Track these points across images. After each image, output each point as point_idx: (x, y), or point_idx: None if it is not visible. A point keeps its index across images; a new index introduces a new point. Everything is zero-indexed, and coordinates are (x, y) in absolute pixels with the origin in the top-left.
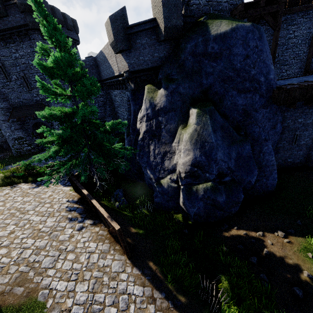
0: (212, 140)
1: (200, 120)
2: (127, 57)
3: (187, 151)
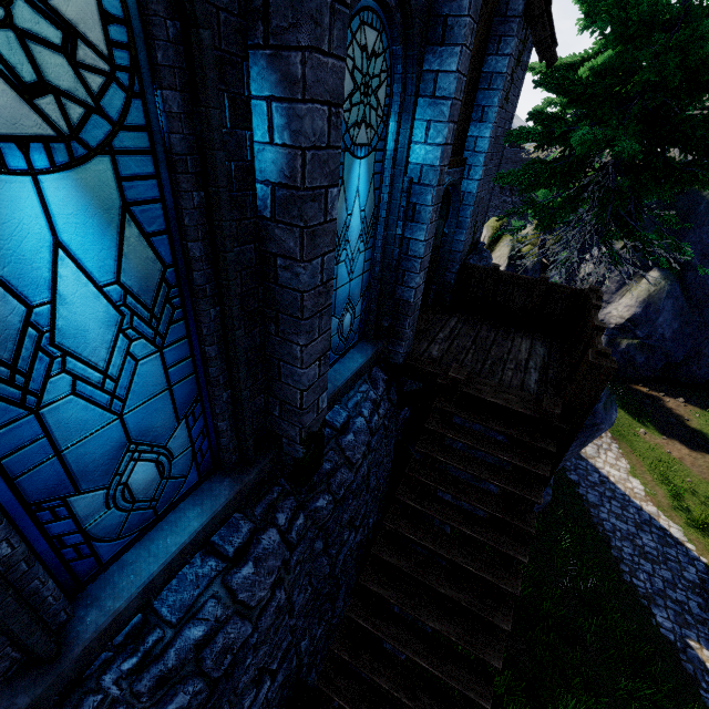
0: (660, 304)
1: (658, 283)
2: None
3: (628, 306)
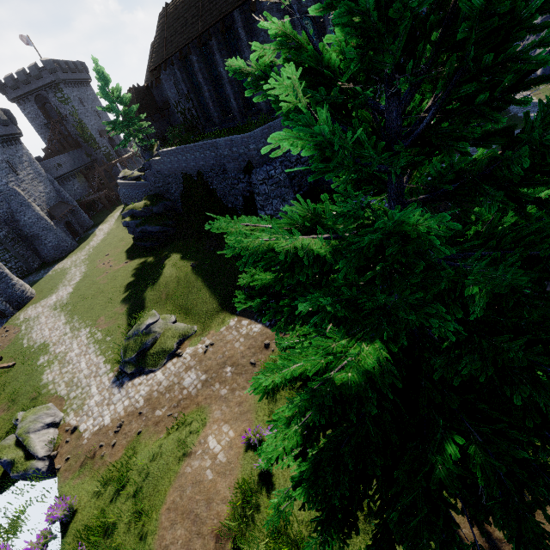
0: None
1: None
2: None
3: None
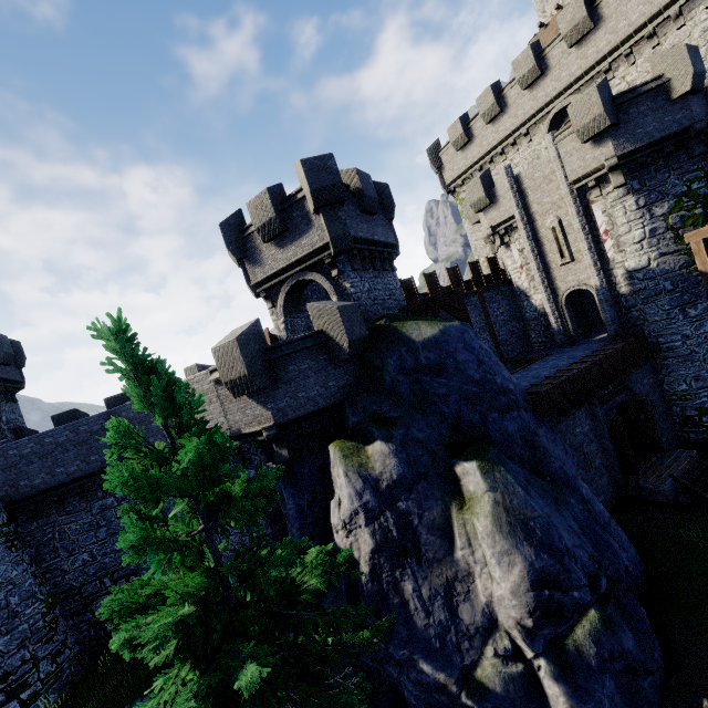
0: (536, 511)
1: (493, 480)
2: (269, 400)
3: (505, 556)
